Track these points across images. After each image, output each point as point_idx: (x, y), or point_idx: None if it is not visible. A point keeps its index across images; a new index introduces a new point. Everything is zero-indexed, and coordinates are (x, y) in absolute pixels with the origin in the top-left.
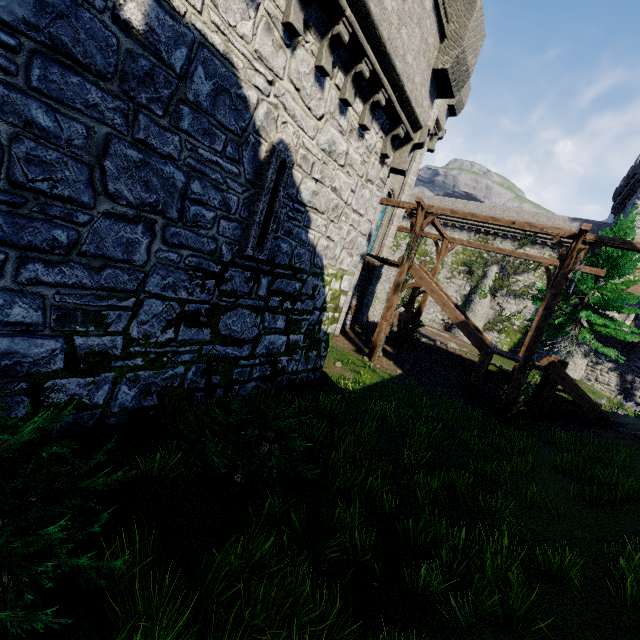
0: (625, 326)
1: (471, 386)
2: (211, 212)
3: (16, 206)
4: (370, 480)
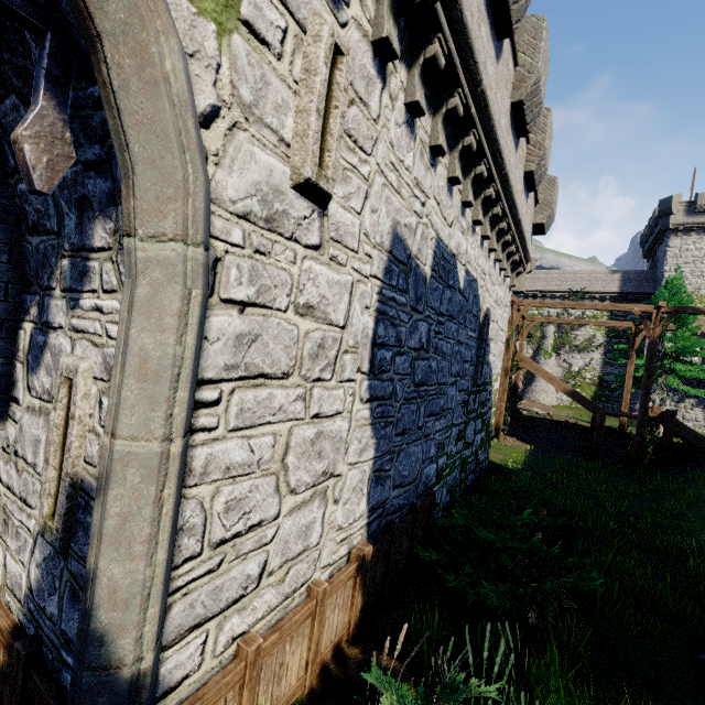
0: (704, 367)
1: (596, 447)
2: (468, 365)
3: (436, 394)
4: (611, 523)
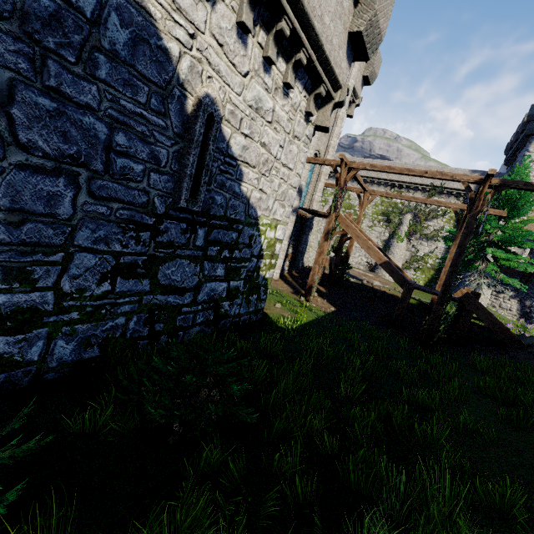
0: (526, 259)
1: (396, 318)
2: (140, 165)
3: None
4: (309, 419)
